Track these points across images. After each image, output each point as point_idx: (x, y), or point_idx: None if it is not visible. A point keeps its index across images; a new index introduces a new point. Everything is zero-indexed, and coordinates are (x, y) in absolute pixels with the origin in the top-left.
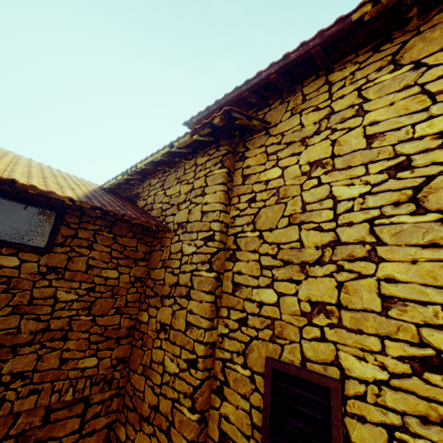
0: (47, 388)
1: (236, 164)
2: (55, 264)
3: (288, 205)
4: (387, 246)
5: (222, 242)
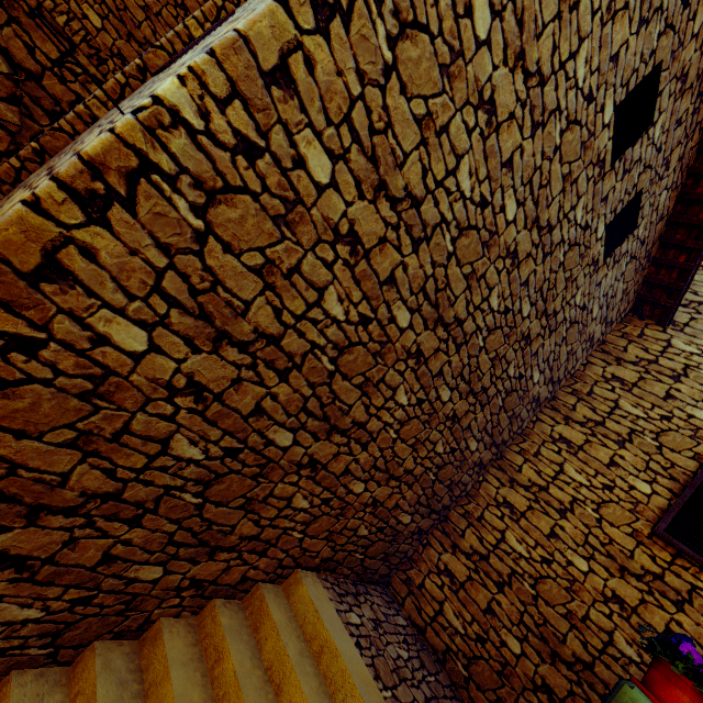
0: None
1: None
2: None
3: None
4: None
5: None
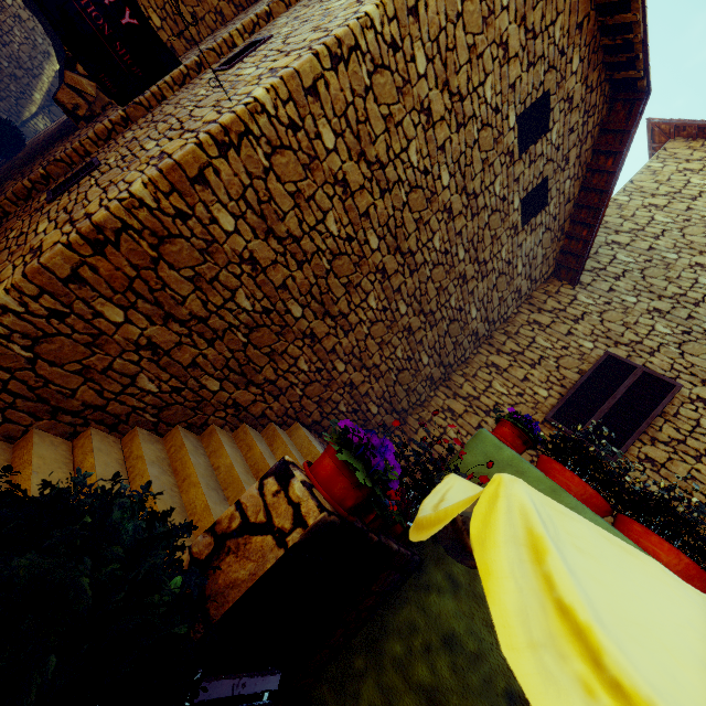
0: None
1: None
2: None
3: None
4: None
5: (289, 0)
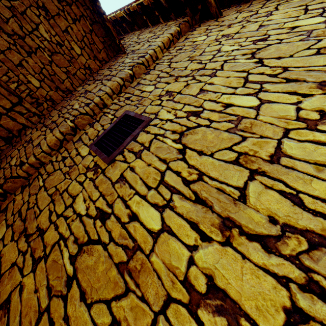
0: (4, 69)
1: (187, 33)
2: (48, 8)
3: (195, 52)
4: (223, 71)
5: (148, 62)
